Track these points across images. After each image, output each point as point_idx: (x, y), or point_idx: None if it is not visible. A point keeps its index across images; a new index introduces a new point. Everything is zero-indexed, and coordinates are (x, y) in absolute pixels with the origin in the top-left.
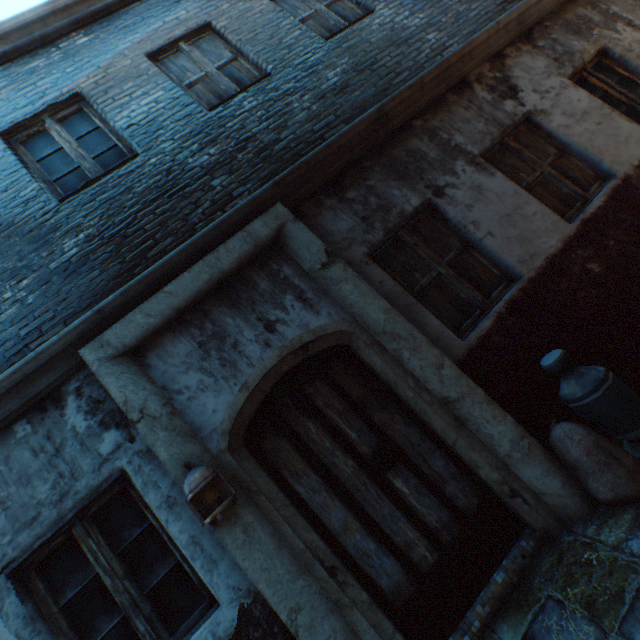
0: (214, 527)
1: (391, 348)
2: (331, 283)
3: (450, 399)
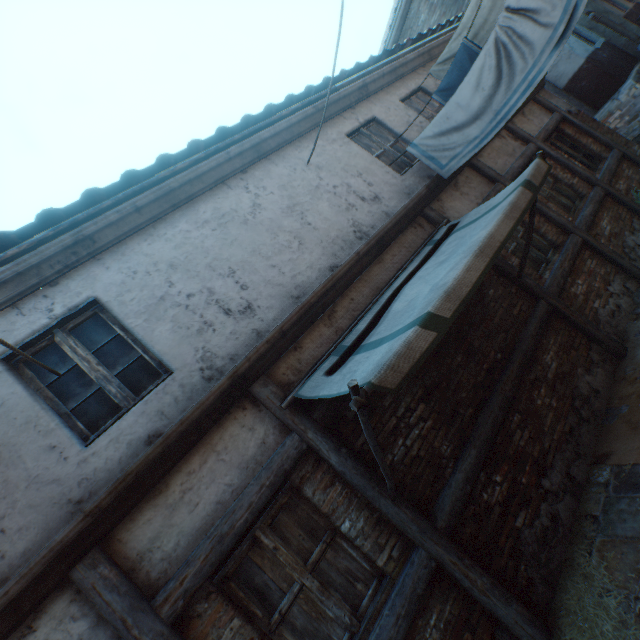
0: (597, 23)
1: (605, 16)
2: (587, 5)
3: (621, 24)
